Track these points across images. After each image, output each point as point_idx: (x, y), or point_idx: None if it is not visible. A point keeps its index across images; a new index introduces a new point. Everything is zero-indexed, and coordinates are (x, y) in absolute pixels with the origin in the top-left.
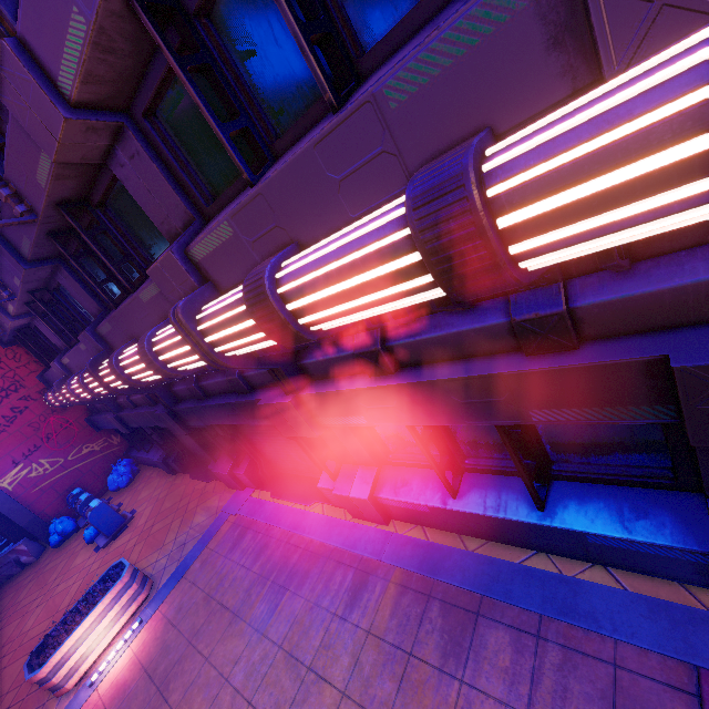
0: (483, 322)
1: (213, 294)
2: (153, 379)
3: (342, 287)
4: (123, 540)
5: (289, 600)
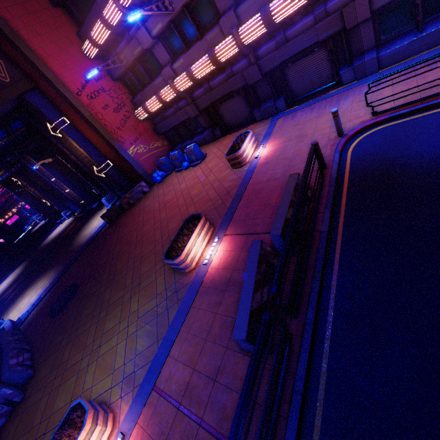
0: None
1: None
2: (280, 19)
3: None
4: (210, 157)
5: (344, 101)
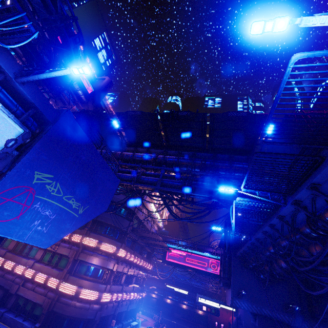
0: (43, 290)
1: (31, 268)
2: (6, 267)
3: (41, 277)
4: None
5: None
